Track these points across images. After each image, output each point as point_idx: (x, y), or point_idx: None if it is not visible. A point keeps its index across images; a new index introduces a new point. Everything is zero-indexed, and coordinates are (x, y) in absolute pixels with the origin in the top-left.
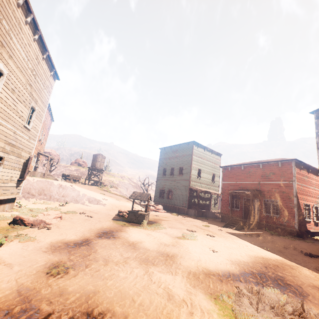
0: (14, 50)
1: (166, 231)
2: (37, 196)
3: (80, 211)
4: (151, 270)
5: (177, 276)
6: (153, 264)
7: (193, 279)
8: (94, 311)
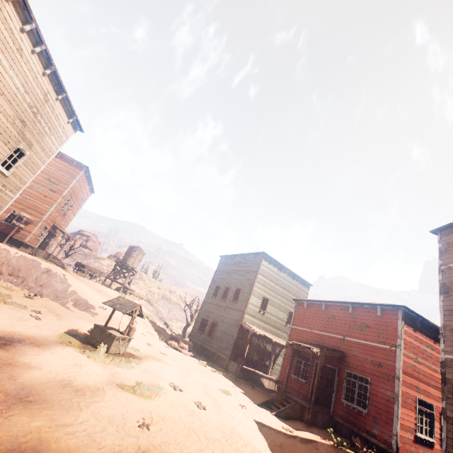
0: (2, 74)
1: (125, 371)
2: (5, 275)
3: (42, 309)
4: None
5: None
6: None
7: None
8: None
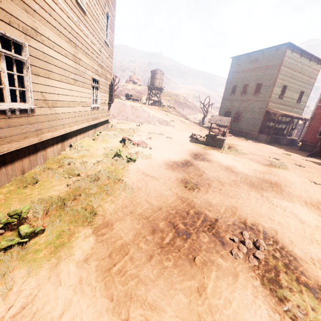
0: None
1: (249, 157)
2: (116, 116)
3: (157, 132)
4: (265, 195)
5: (295, 204)
6: (262, 189)
7: (314, 209)
8: (247, 222)
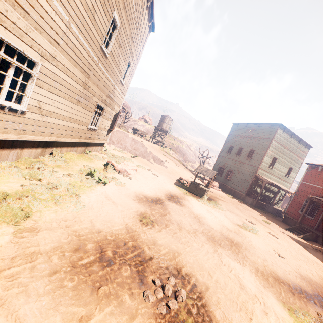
0: None
1: (225, 213)
2: (115, 143)
3: (147, 167)
4: (219, 251)
5: (245, 268)
6: (220, 245)
7: (262, 278)
8: (182, 270)
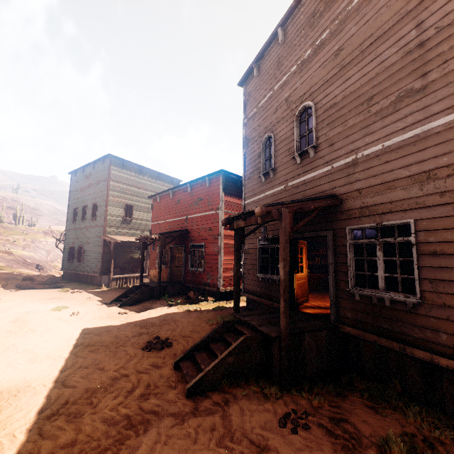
0: None
1: None
2: None
3: None
4: None
5: None
6: None
7: None
8: None
